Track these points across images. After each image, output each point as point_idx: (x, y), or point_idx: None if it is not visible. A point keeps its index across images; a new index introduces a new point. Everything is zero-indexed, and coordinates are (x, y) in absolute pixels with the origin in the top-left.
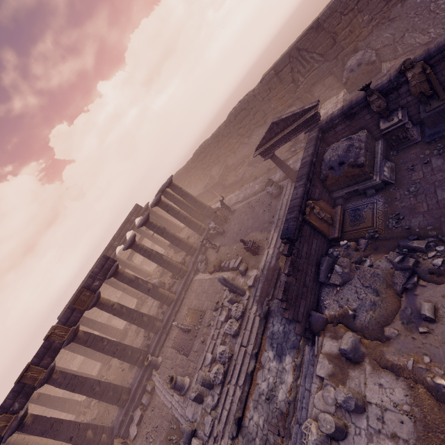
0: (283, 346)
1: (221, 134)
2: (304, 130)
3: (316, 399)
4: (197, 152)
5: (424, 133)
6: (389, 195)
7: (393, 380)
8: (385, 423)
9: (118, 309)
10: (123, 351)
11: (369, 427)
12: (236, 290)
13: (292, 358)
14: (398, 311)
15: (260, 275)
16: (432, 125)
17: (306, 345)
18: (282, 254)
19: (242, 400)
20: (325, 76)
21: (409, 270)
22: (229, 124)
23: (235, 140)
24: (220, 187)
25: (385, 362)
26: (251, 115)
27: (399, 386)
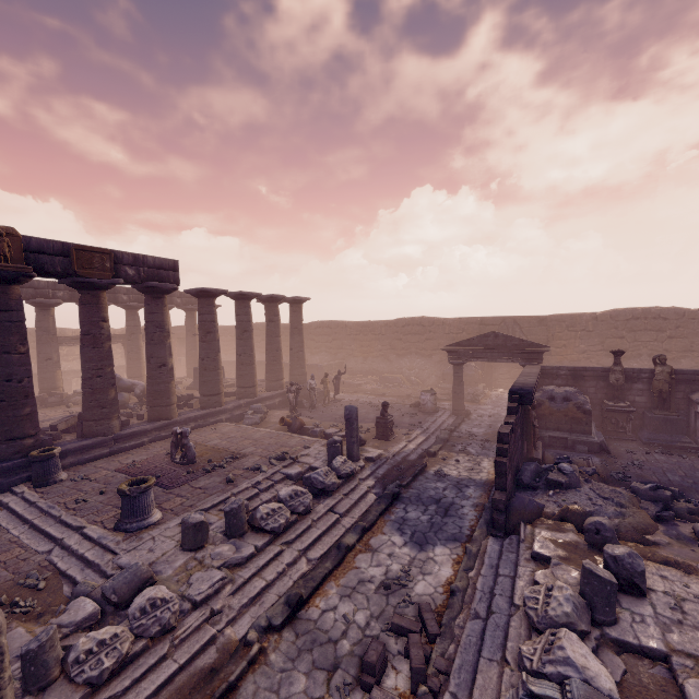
0: (428, 535)
1: (373, 328)
2: (520, 362)
3: (539, 575)
4: (324, 322)
5: (641, 436)
6: (607, 458)
7: (683, 576)
8: (688, 614)
9: (104, 333)
10: (23, 394)
11: (659, 615)
12: (355, 442)
13: (450, 550)
14: (657, 529)
15: (389, 457)
16: (654, 430)
17: (491, 536)
18: (508, 405)
19: (313, 577)
20: (516, 365)
21: (663, 502)
22: (392, 326)
23: (381, 346)
24: (320, 375)
25: (663, 557)
26: (423, 337)
27: (694, 583)
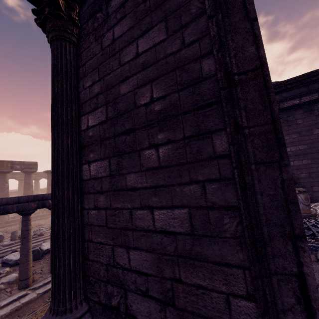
0: None
1: None
2: None
3: None
4: None
5: None
6: None
7: None
8: None
9: (6, 186)
10: None
11: None
12: None
13: None
14: None
15: None
16: None
17: None
18: None
19: None
20: None
21: None
22: None
23: None
24: None
25: None
26: None
27: None
